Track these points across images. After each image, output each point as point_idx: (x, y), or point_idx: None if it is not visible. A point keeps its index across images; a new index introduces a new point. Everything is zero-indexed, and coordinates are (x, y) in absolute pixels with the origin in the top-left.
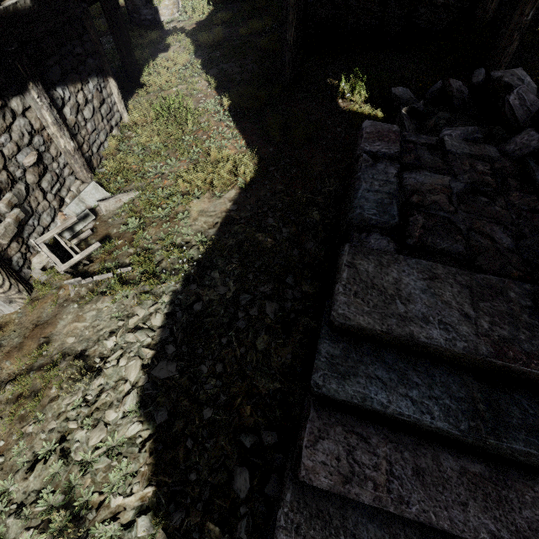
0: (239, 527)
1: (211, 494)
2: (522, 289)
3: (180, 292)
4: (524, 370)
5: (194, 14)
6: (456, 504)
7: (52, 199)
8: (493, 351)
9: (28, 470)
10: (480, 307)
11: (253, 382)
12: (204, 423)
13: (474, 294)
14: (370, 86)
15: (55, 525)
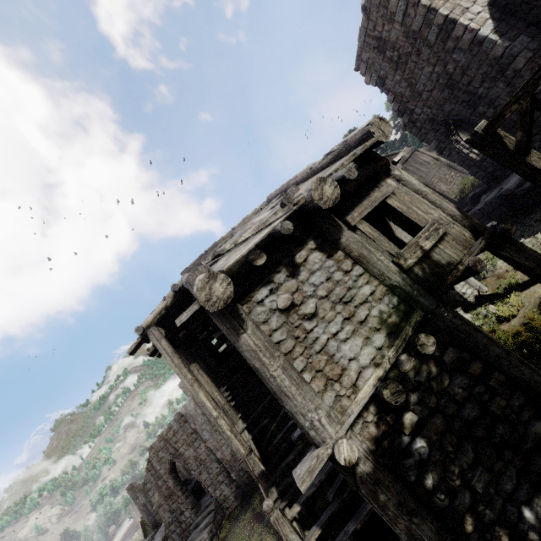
0: None
1: None
2: None
3: None
4: None
5: None
6: None
7: None
8: None
9: None
10: None
11: None
12: None
13: None
14: None
15: None
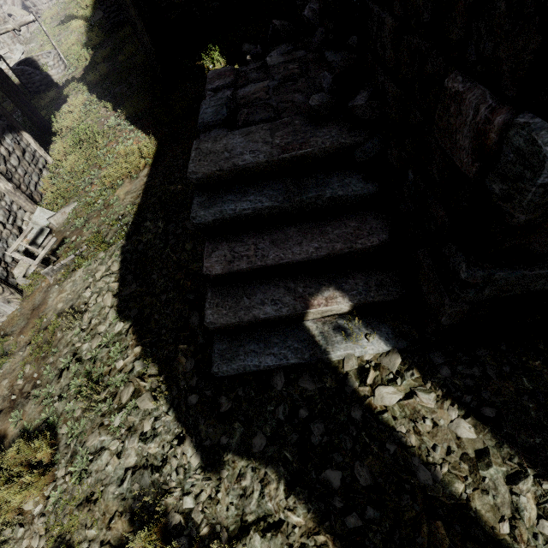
0: (198, 339)
1: (178, 334)
2: (304, 117)
3: (126, 245)
4: (303, 154)
5: (80, 63)
6: (295, 245)
7: (11, 228)
8: (280, 151)
9: (58, 379)
10: (276, 135)
11: (189, 268)
12: (163, 303)
13: (273, 131)
14: (224, 53)
15: (85, 392)
